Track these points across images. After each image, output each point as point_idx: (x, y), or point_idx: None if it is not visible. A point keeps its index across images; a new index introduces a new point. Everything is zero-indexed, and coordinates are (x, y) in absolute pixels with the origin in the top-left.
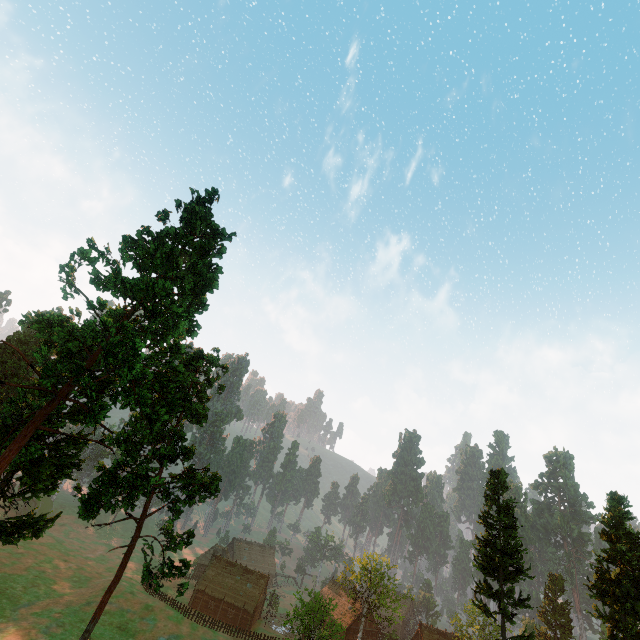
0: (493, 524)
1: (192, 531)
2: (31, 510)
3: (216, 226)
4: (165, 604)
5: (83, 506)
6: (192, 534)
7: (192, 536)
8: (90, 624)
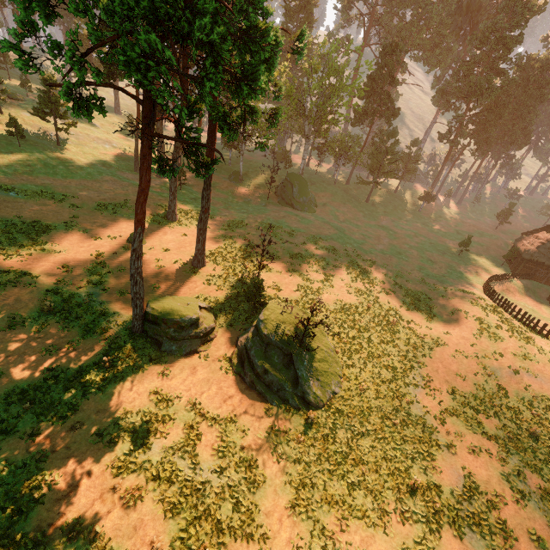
0: None
1: None
2: None
3: None
4: None
5: None
6: None
7: None
8: None
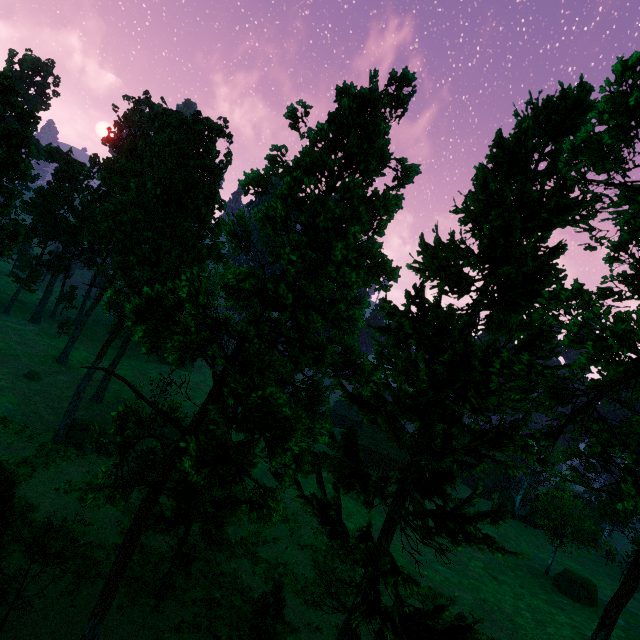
0: None
1: None
2: None
3: None
4: None
5: None
6: None
7: None
8: None
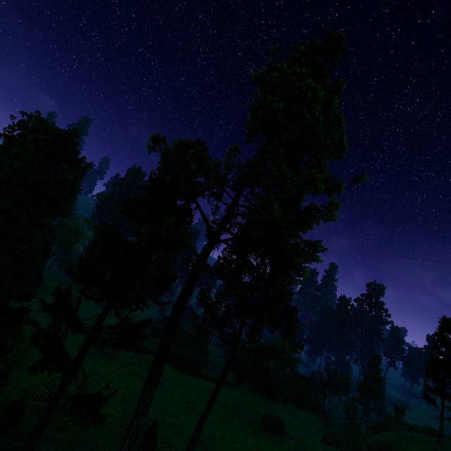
0: (446, 353)
1: (272, 347)
2: (126, 316)
3: (336, 80)
4: None
5: (222, 334)
6: (273, 350)
7: (274, 352)
8: (207, 412)
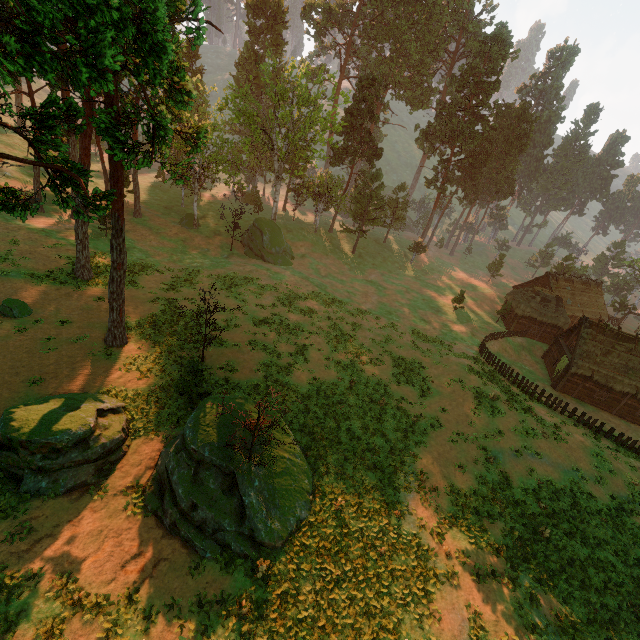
0: None
1: None
2: None
3: None
4: (605, 440)
5: None
6: None
7: None
8: None
